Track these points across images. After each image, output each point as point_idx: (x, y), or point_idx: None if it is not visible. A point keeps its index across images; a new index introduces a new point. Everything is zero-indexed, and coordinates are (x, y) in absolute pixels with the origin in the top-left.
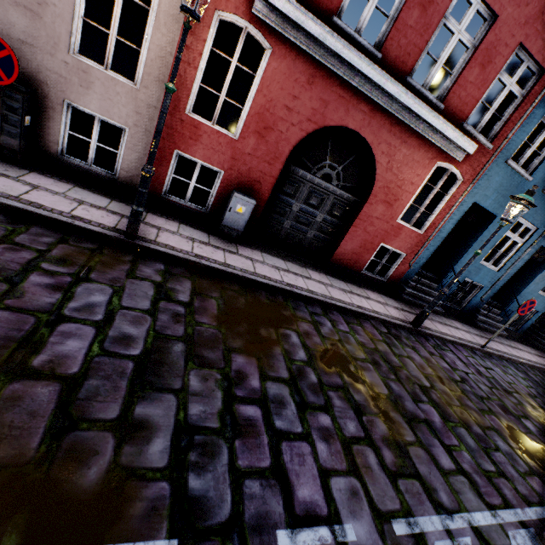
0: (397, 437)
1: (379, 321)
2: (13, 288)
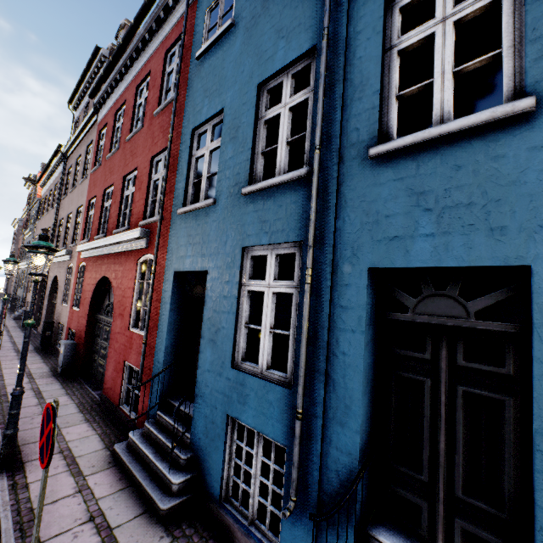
0: None
1: None
2: None
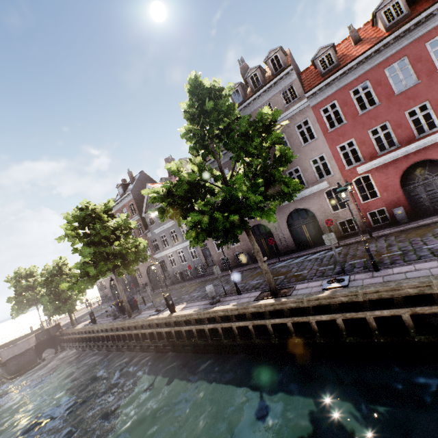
0: None
1: None
2: (357, 249)
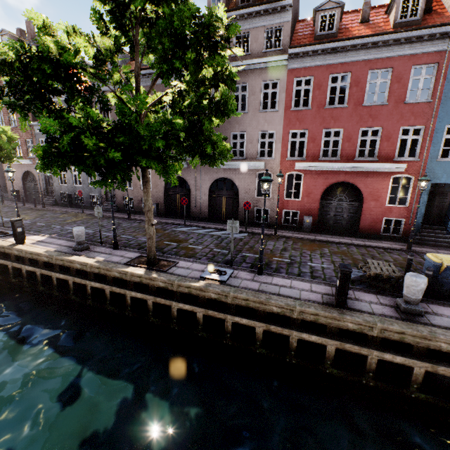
0: (355, 263)
1: (381, 249)
2: (258, 242)
